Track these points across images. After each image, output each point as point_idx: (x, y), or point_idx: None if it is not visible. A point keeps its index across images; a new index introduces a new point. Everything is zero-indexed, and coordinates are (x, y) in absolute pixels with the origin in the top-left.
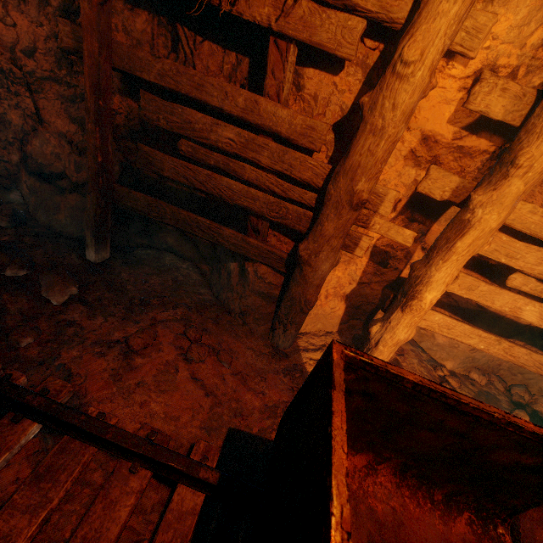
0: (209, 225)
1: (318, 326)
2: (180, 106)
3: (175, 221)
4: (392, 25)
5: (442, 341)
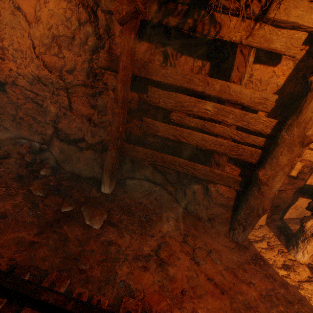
0: (187, 163)
1: None
2: (174, 93)
3: (163, 163)
4: None
5: None
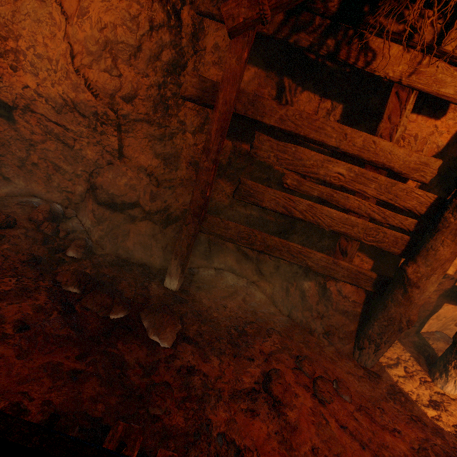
0: (300, 249)
1: None
2: (294, 145)
3: (264, 247)
4: None
5: None
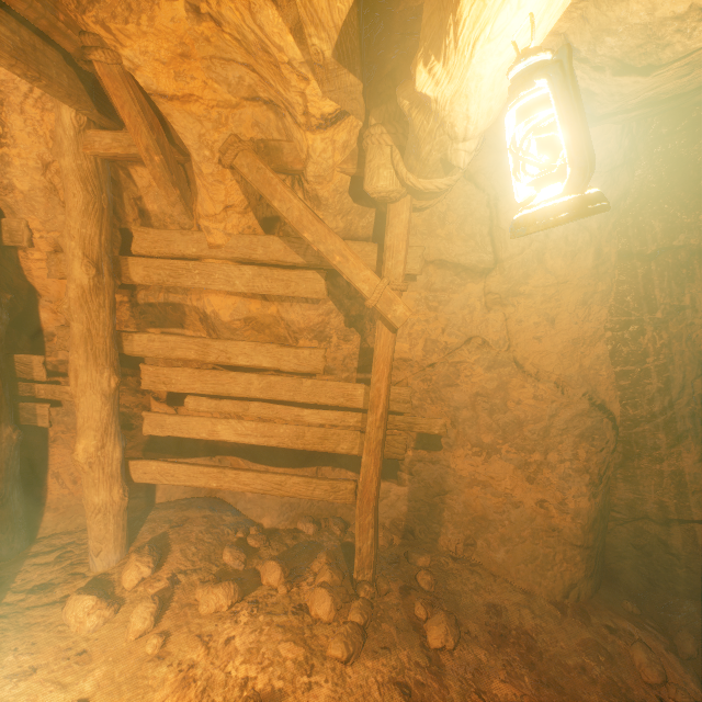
0: None
1: (78, 520)
2: None
3: None
4: None
5: (251, 494)
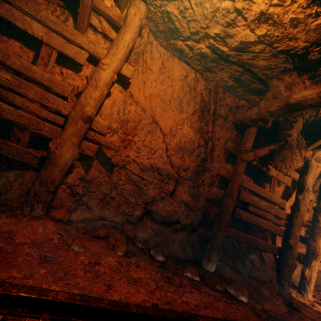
0: (255, 238)
1: None
2: (252, 195)
3: (243, 239)
4: (295, 180)
5: (296, 273)
